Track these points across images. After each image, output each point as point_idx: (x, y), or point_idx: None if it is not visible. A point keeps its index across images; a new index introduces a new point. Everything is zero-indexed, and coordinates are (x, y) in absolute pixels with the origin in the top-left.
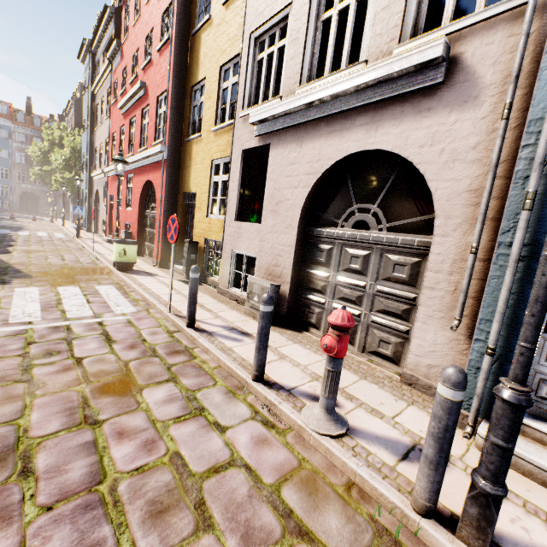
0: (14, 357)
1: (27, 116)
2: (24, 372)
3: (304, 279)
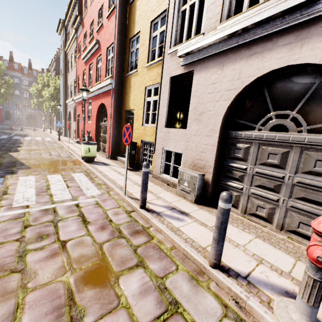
0: (12, 242)
1: (29, 70)
2: (19, 259)
3: (223, 170)
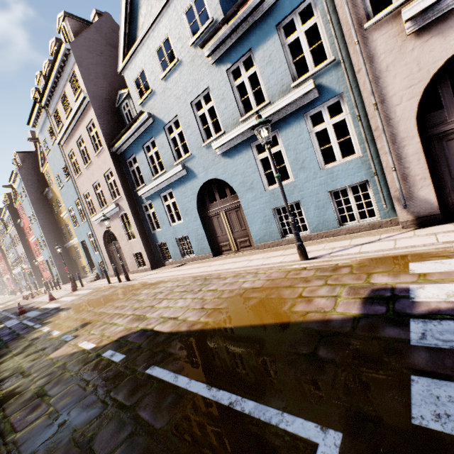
0: None
1: None
2: None
3: None
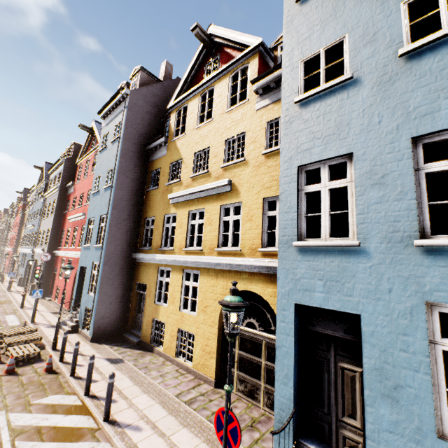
0: None
1: None
2: None
3: None
